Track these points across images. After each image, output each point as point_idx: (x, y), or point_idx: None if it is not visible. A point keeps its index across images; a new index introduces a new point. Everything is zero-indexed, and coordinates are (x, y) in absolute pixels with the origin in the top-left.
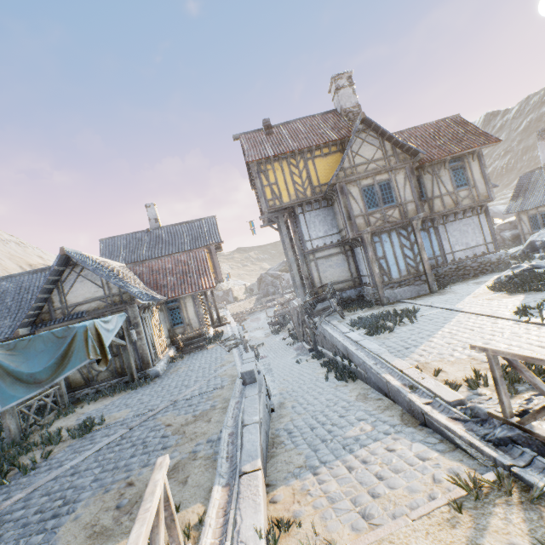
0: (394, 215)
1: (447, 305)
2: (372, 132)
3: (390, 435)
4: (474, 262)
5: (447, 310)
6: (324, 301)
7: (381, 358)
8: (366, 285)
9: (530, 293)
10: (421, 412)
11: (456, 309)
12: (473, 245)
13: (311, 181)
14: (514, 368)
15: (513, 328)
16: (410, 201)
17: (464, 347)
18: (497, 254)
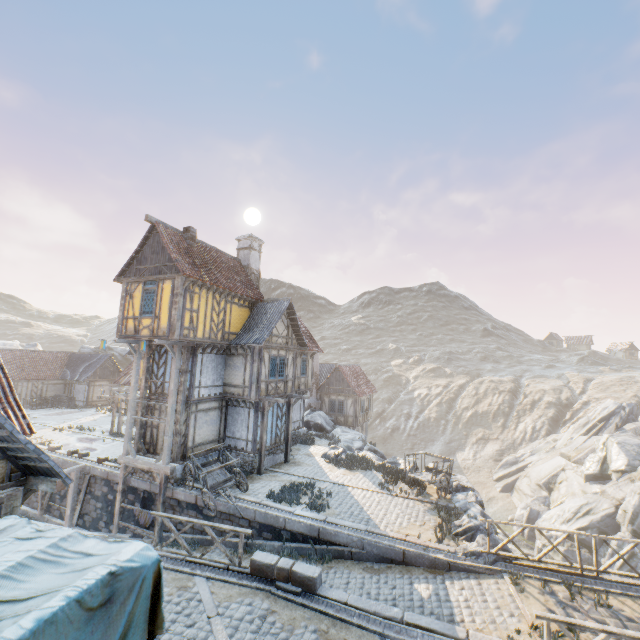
0: (281, 388)
1: (324, 478)
2: (286, 313)
3: (446, 583)
4: (294, 434)
5: (333, 483)
6: (203, 468)
7: (373, 533)
8: (236, 449)
9: (361, 471)
10: (448, 562)
11: (342, 483)
12: (295, 420)
13: (225, 325)
14: (498, 527)
15: (396, 500)
16: (291, 379)
17: (396, 516)
18: (304, 429)
